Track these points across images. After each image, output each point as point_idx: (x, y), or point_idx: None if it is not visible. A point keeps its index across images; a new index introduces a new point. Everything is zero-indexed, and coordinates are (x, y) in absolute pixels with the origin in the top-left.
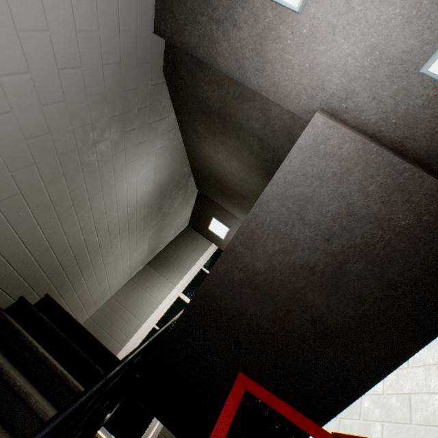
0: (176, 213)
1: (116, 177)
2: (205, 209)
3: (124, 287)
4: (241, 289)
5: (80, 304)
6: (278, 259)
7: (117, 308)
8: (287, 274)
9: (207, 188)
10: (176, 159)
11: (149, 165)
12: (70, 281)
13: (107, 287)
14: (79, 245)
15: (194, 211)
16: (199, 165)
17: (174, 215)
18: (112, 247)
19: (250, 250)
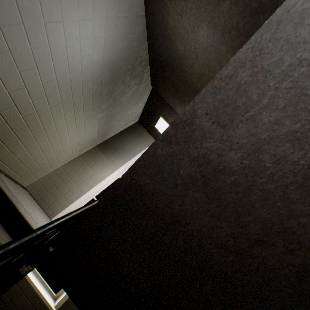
0: (127, 105)
1: (46, 11)
2: (155, 107)
3: (73, 161)
4: (187, 191)
5: (23, 166)
6: (275, 152)
7: (63, 177)
8: (285, 183)
9: (160, 83)
10: (134, 32)
11: (97, 20)
12: (1, 141)
13: (55, 157)
14: (2, 99)
15: (145, 109)
16: (157, 48)
17: (125, 105)
18: (54, 117)
19: (223, 127)
